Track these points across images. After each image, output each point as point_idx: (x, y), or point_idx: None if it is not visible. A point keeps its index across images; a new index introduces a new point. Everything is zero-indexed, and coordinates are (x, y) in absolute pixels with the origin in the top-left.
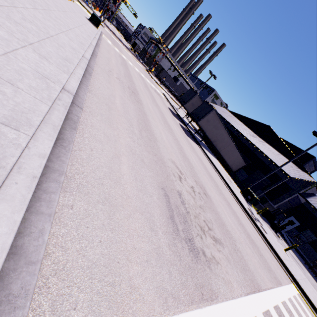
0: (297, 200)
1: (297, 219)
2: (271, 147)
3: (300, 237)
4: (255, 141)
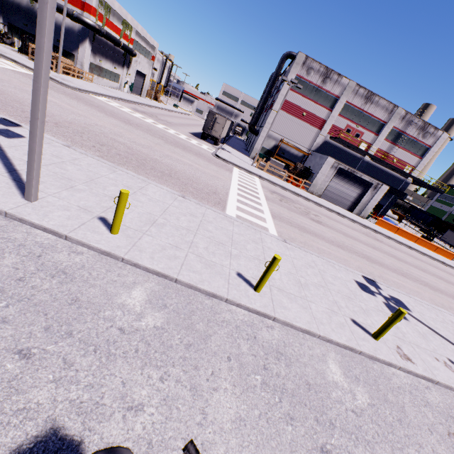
0: None
1: None
2: None
3: None
4: None
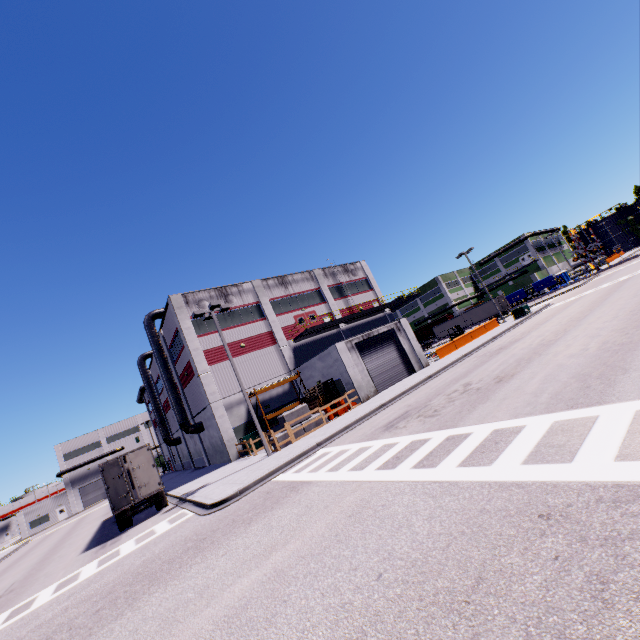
0: None
1: None
2: None
3: None
4: None
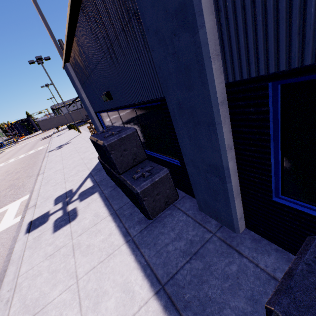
0: None
1: None
2: None
3: None
4: None
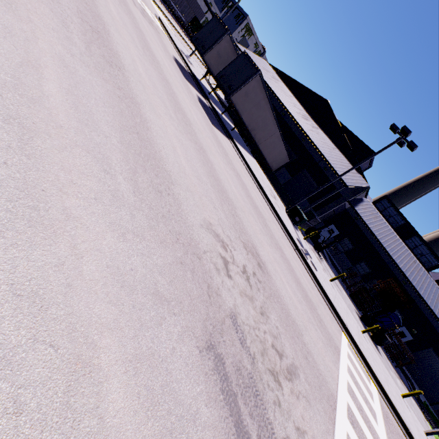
0: (342, 207)
1: (337, 227)
2: (326, 137)
3: (337, 247)
4: (308, 129)
